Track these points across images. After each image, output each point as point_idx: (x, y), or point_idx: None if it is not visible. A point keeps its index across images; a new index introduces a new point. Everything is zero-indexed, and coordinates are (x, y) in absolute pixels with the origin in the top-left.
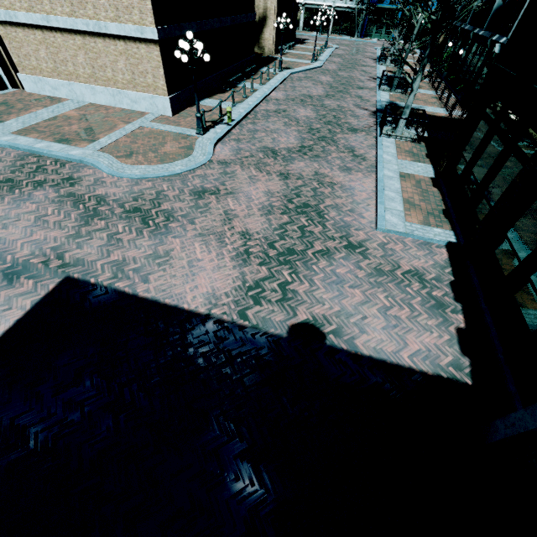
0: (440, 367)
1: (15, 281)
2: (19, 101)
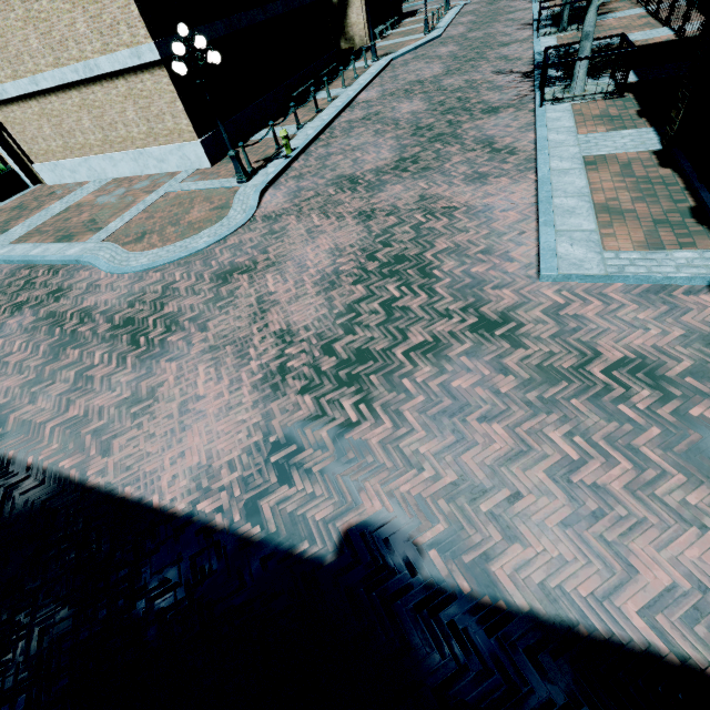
0: None
1: None
2: (36, 200)
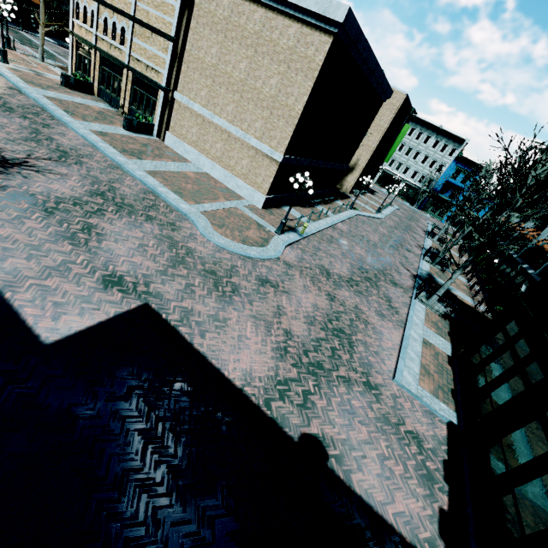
0: (417, 539)
1: (109, 288)
2: (157, 149)
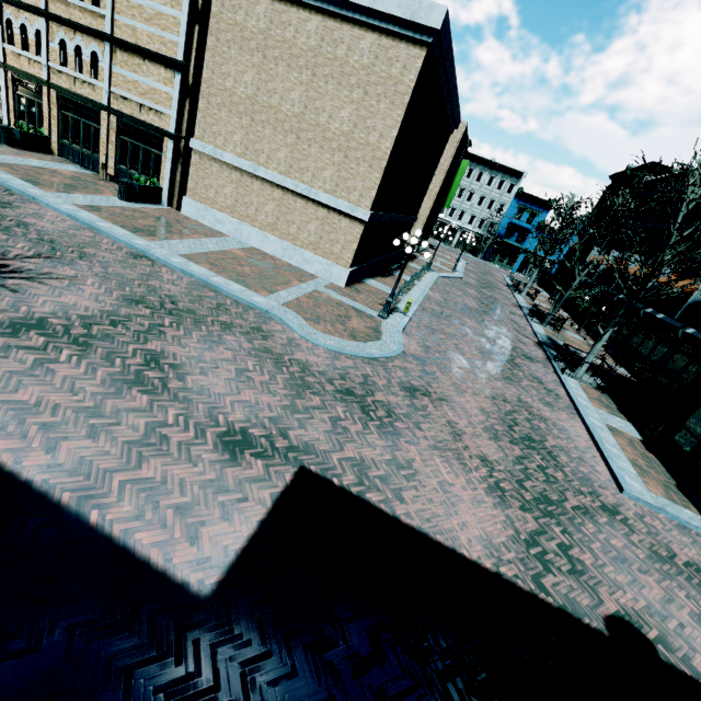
0: None
1: (239, 456)
2: (177, 222)
